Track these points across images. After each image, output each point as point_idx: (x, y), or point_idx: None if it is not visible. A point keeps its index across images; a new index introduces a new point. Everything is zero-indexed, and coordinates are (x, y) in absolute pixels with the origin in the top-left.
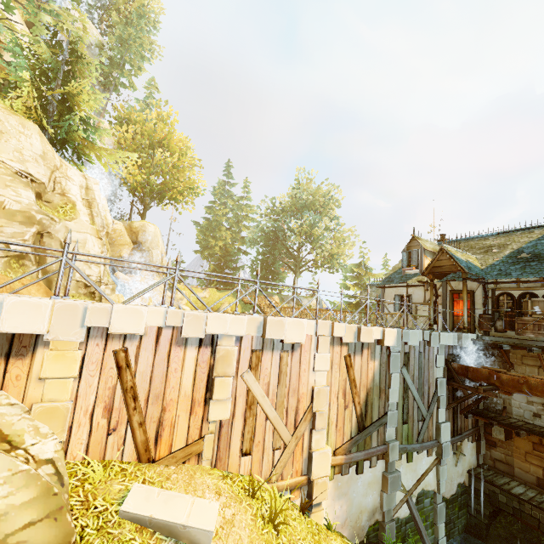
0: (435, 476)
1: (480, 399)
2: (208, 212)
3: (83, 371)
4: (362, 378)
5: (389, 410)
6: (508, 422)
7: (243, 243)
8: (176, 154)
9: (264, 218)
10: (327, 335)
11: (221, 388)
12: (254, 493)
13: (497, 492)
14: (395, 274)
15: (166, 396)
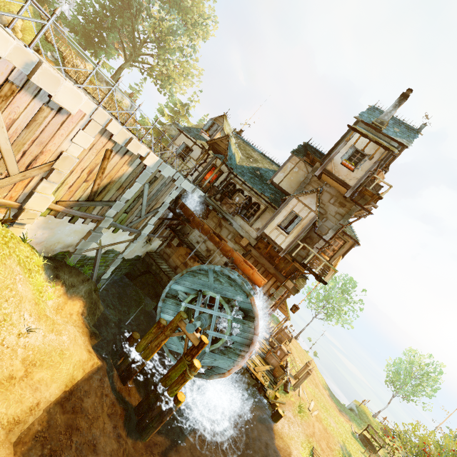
0: (126, 246)
1: (179, 224)
2: None
3: None
4: (112, 172)
5: (120, 200)
6: (184, 239)
7: None
8: None
9: None
10: (101, 124)
11: None
12: None
13: (154, 264)
14: (196, 129)
15: None
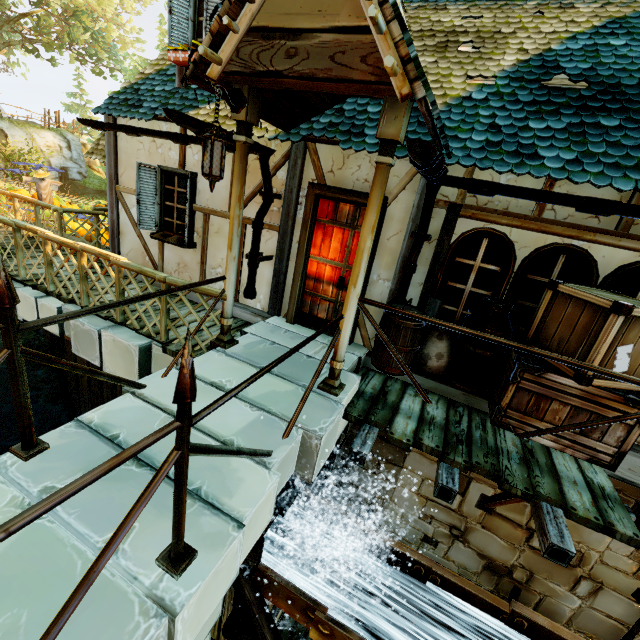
0: None
1: None
2: None
3: None
4: None
5: None
6: None
7: None
8: None
9: None
10: None
11: None
12: None
13: None
14: (158, 78)
15: None
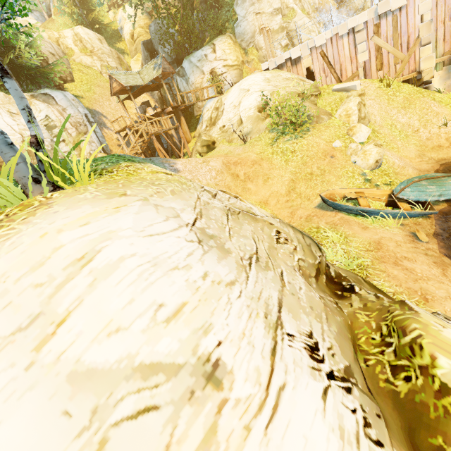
0: None
1: None
2: None
3: (313, 63)
4: None
5: None
6: None
7: None
8: None
9: None
10: None
11: (361, 48)
12: (381, 81)
13: None
14: None
15: (340, 60)
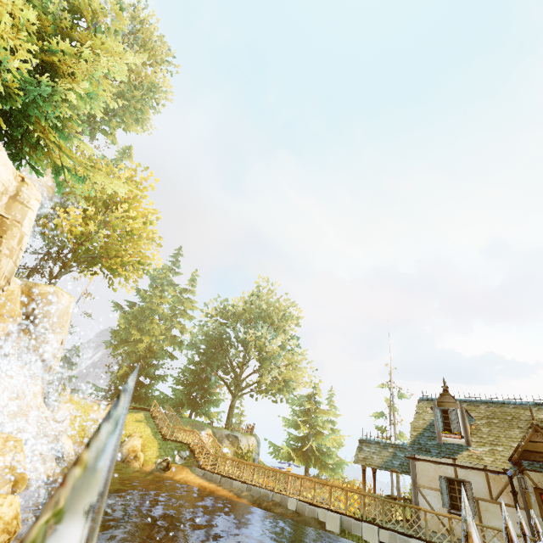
0: None
1: None
2: (144, 296)
3: None
4: None
5: None
6: None
7: (173, 343)
8: (141, 219)
9: (212, 320)
10: None
11: None
12: None
13: None
14: (424, 437)
15: None
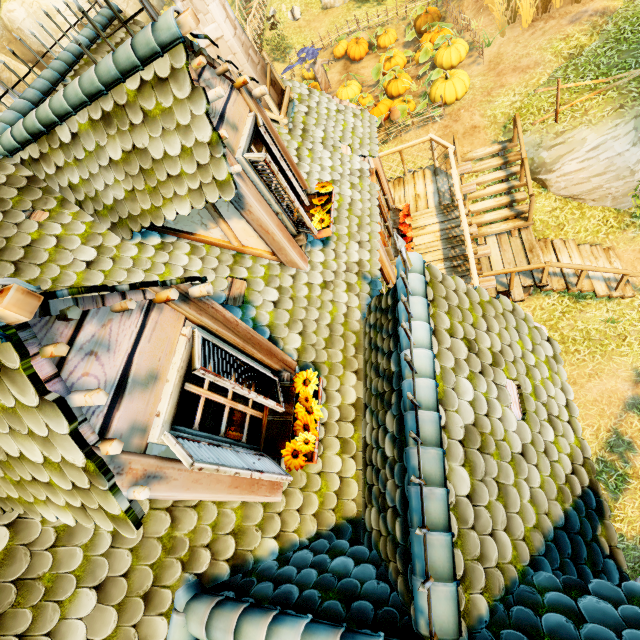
0: None
1: None
2: None
3: None
4: None
5: None
6: None
7: None
8: None
9: None
10: None
11: None
12: None
13: None
14: None
15: None
